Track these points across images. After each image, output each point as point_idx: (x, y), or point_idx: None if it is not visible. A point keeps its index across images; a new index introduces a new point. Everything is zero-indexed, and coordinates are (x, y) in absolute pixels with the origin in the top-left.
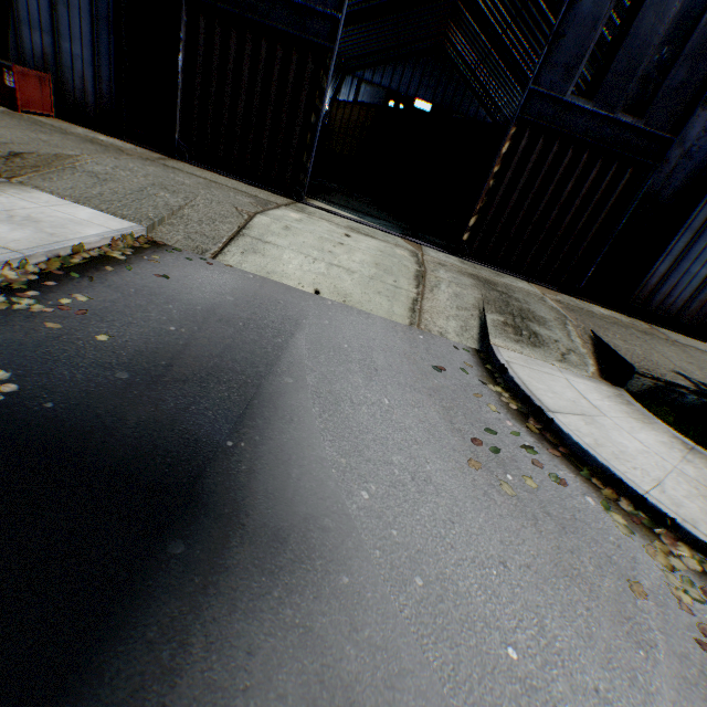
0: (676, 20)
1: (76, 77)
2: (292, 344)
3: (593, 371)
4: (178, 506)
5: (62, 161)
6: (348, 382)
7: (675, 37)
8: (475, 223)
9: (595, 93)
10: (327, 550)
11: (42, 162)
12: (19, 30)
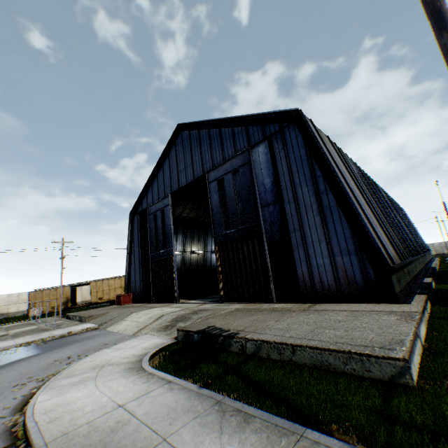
0: (239, 197)
1: (138, 291)
2: (76, 343)
3: (176, 335)
4: (2, 363)
5: (105, 314)
6: (69, 349)
7: (241, 200)
8: (223, 286)
9: (230, 226)
10: (4, 368)
11: (98, 316)
12: (131, 285)
